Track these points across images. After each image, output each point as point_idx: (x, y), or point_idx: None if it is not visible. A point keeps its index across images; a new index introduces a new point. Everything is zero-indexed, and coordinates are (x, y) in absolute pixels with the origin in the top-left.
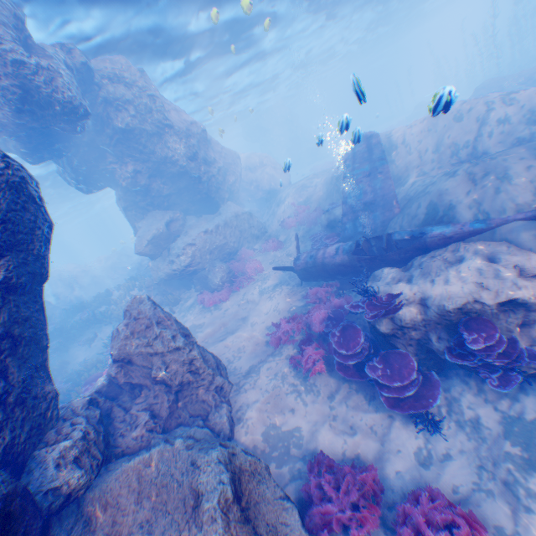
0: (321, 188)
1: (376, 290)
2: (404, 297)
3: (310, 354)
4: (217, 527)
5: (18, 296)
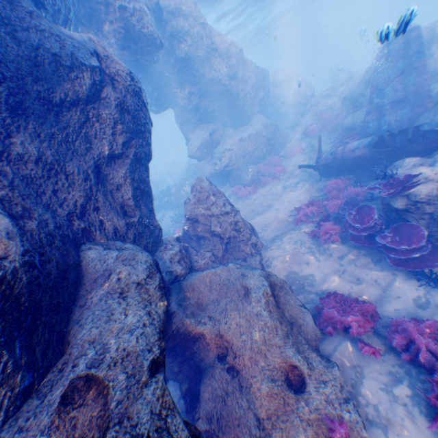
0: (345, 96)
1: (395, 173)
2: (424, 178)
3: (325, 228)
4: (260, 304)
5: (140, 166)
